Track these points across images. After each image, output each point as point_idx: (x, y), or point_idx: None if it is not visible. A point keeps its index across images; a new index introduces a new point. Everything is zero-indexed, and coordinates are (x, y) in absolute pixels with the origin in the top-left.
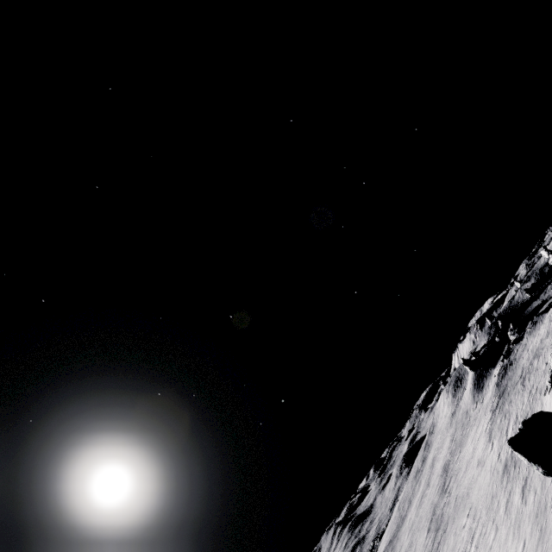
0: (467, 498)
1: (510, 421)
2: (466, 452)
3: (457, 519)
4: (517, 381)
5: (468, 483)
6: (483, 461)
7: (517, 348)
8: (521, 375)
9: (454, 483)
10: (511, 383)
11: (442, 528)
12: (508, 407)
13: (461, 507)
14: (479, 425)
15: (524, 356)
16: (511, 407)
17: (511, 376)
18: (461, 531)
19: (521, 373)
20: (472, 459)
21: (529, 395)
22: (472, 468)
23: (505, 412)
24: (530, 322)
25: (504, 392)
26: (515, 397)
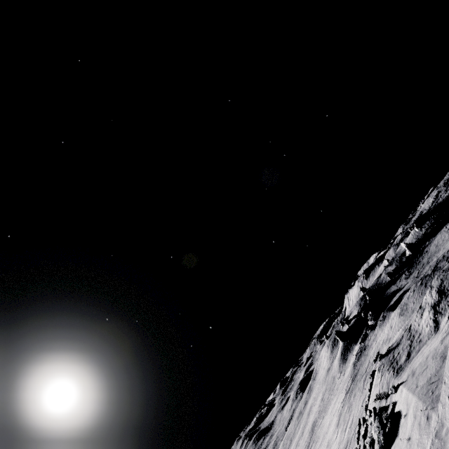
0: None
1: (349, 419)
2: (325, 422)
3: None
4: (363, 373)
5: None
6: (330, 445)
7: (370, 335)
8: (366, 369)
9: None
10: (361, 370)
11: None
12: (352, 400)
13: None
14: (337, 399)
15: (373, 347)
16: (353, 403)
17: (363, 362)
18: None
19: (367, 366)
20: (326, 435)
21: (362, 404)
22: (324, 446)
23: (350, 404)
24: (382, 313)
25: (356, 376)
26: (357, 393)
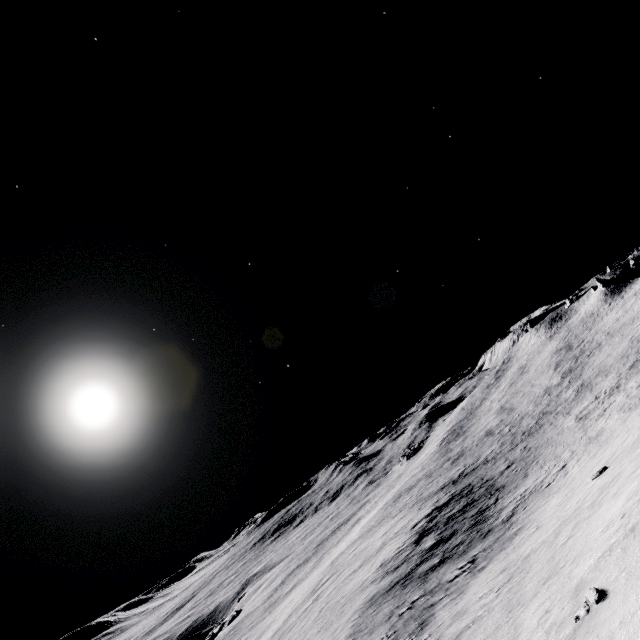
0: (635, 319)
1: None
2: (607, 321)
3: (621, 332)
4: None
5: (631, 317)
6: None
7: None
8: None
9: (596, 335)
10: None
11: (588, 351)
12: None
13: (623, 328)
14: (625, 304)
15: None
16: None
17: None
18: (633, 329)
19: None
20: (627, 312)
21: None
22: (632, 312)
23: None
24: None
25: None
26: None
